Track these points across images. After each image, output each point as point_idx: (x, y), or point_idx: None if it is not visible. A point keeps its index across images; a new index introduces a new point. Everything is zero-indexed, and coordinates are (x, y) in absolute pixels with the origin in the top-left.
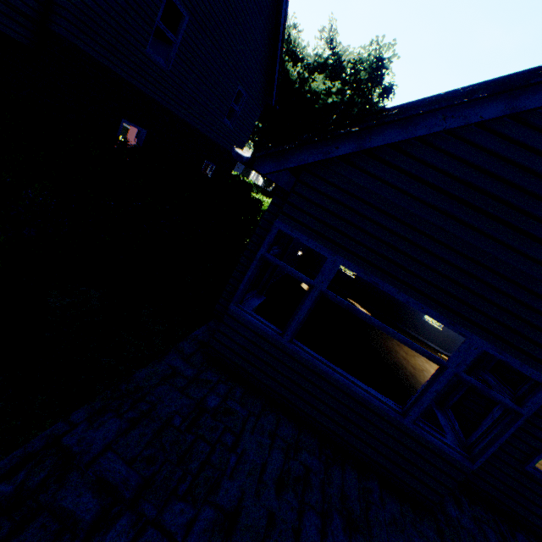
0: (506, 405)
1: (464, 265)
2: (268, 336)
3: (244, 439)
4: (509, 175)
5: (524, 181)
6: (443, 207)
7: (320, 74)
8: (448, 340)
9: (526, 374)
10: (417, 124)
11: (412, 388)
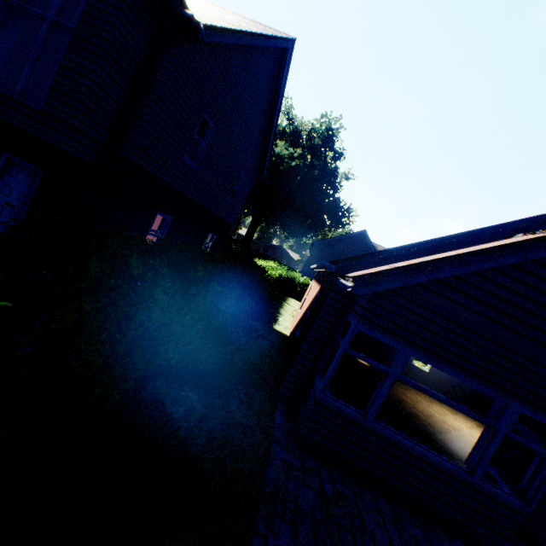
0: (544, 454)
1: (500, 351)
2: (354, 418)
3: (364, 519)
4: (520, 289)
5: (530, 293)
6: (480, 311)
7: (281, 140)
8: (436, 381)
9: (540, 422)
10: (468, 265)
11: (433, 437)
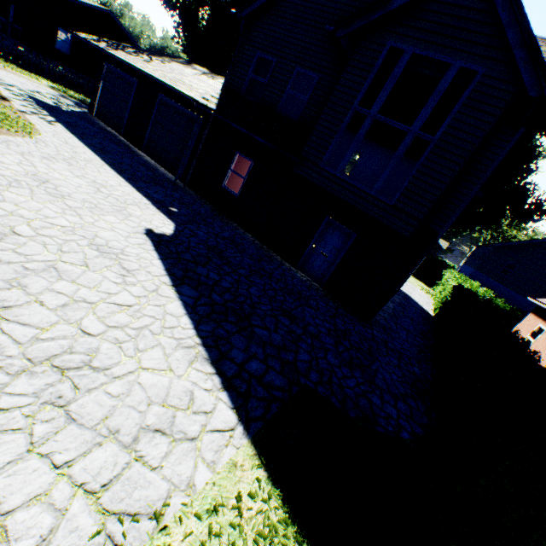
0: None
1: None
2: None
3: None
4: None
5: None
6: None
7: None
8: None
9: None
10: None
11: None
